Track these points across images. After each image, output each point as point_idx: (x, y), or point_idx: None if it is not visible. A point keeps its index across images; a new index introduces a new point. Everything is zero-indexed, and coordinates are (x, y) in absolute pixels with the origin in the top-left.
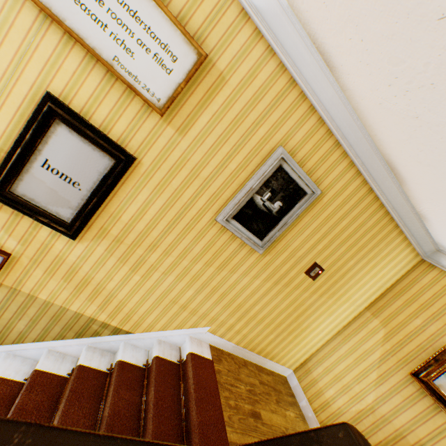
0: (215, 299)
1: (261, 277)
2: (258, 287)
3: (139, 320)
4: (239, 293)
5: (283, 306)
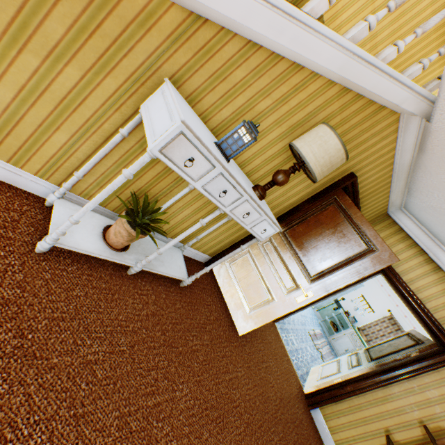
0: (393, 18)
1: (433, 7)
2: (422, 20)
3: (339, 12)
4: (409, 21)
5: (414, 59)
